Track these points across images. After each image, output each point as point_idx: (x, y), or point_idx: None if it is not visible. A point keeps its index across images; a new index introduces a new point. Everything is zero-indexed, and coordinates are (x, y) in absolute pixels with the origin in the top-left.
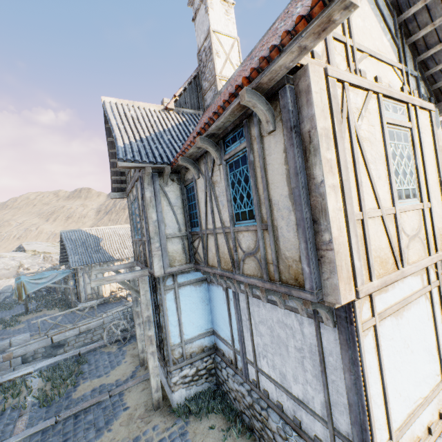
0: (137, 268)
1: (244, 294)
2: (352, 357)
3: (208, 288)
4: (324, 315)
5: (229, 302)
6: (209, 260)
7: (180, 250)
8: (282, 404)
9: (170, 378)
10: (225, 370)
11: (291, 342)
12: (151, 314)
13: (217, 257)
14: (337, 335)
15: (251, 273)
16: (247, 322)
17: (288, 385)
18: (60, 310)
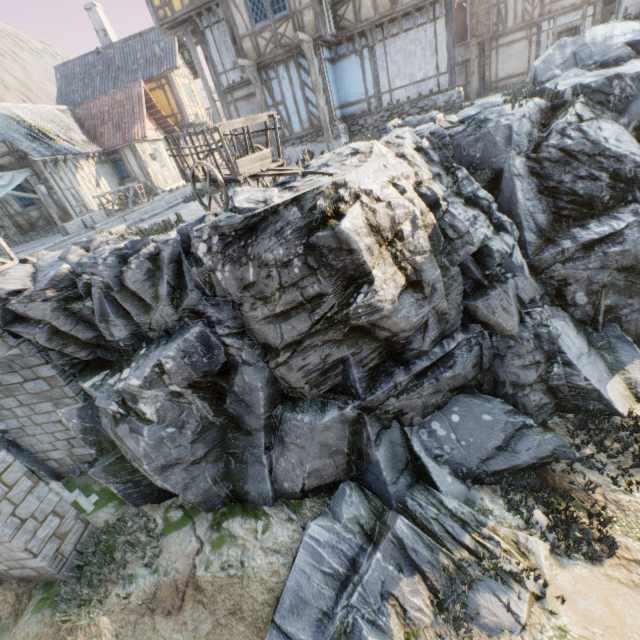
0: (109, 174)
1: (381, 43)
2: (450, 28)
3: (334, 68)
4: (441, 12)
5: (364, 62)
6: (362, 17)
7: (331, 18)
8: (410, 95)
9: (337, 129)
10: (362, 120)
11: (419, 48)
12: (319, 79)
13: (375, 7)
14: (444, 23)
15: (409, 1)
16: (383, 64)
17: (415, 78)
18: (41, 238)
